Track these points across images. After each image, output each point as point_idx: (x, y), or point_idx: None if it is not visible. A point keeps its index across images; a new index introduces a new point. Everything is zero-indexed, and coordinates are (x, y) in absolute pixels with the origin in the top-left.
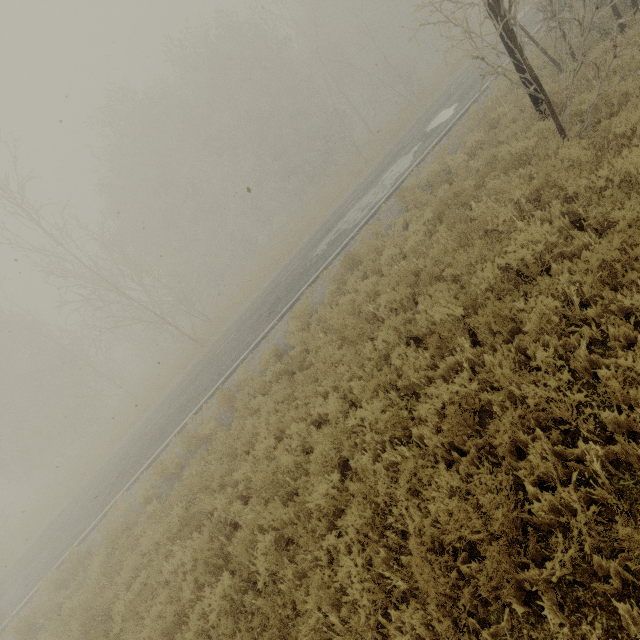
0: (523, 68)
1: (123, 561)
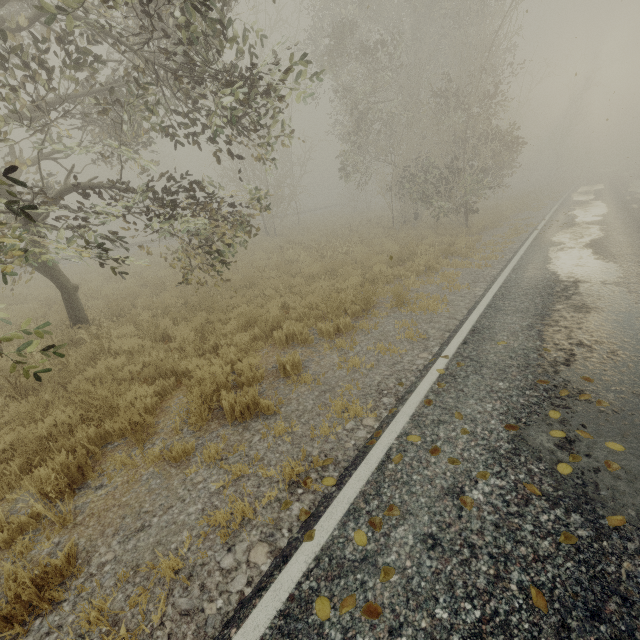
0: None
1: None
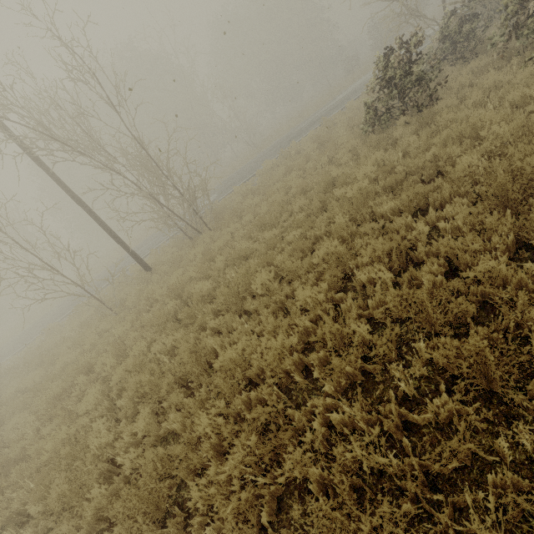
0: (131, 256)
1: None
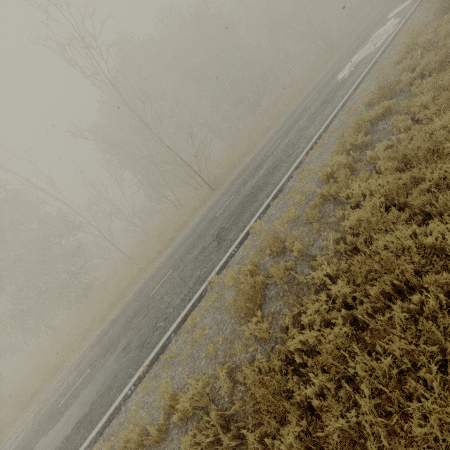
0: None
1: (411, 160)
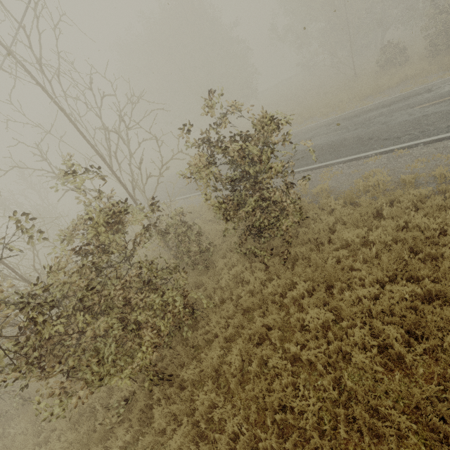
0: None
1: None
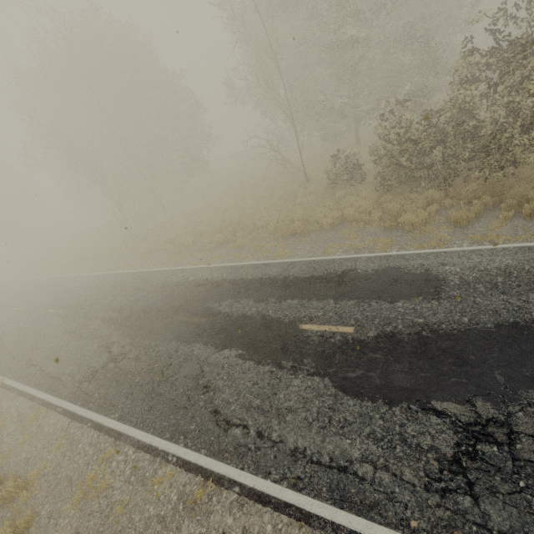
0: None
1: None
